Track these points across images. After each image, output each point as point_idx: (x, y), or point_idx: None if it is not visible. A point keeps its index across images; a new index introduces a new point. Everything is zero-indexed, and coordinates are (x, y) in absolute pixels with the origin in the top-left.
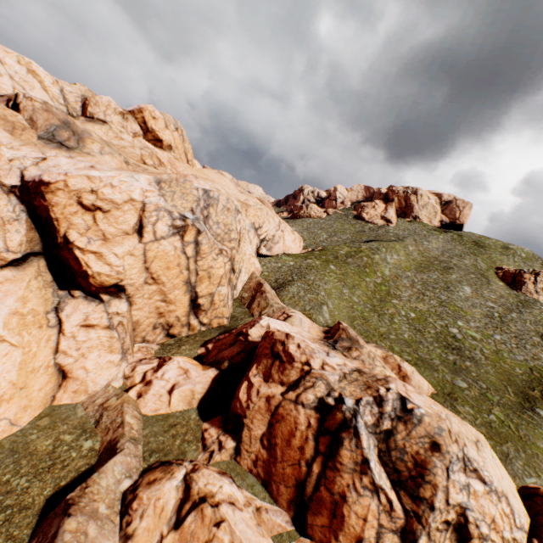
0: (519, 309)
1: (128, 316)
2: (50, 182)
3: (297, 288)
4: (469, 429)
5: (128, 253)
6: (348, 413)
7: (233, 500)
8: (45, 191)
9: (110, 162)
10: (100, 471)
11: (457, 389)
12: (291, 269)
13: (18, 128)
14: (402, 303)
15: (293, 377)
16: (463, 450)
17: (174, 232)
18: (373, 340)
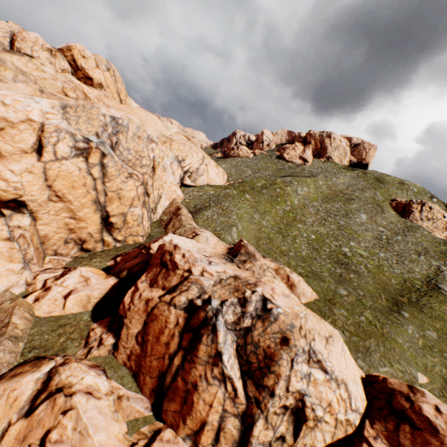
0: (405, 232)
1: (32, 229)
2: None
3: (211, 213)
4: (325, 327)
5: (26, 170)
6: (210, 312)
7: (92, 390)
8: None
9: (23, 89)
10: None
11: (338, 296)
12: (210, 197)
13: None
14: (306, 227)
15: (174, 283)
16: (310, 344)
17: (77, 154)
18: (274, 256)
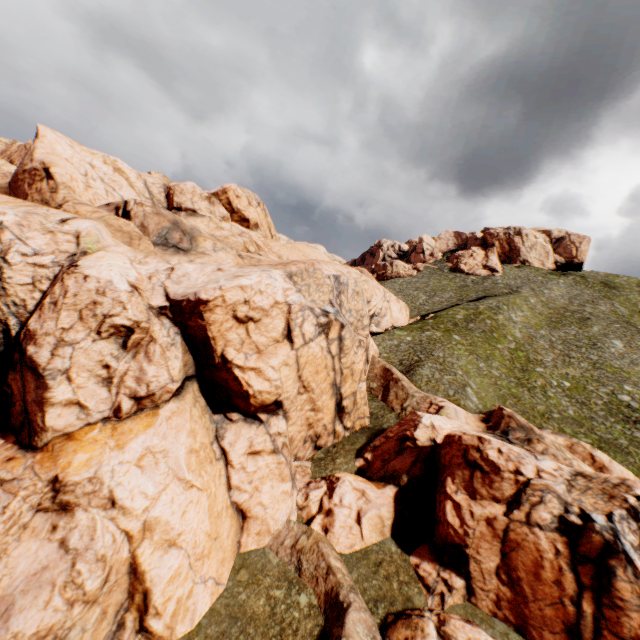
0: None
1: (287, 434)
2: (208, 300)
3: (429, 370)
4: None
5: (283, 363)
6: (606, 534)
7: None
8: (203, 310)
9: (226, 259)
10: (346, 635)
11: None
12: (411, 346)
13: (134, 238)
14: (548, 370)
15: (509, 491)
16: None
17: (319, 331)
18: (537, 423)
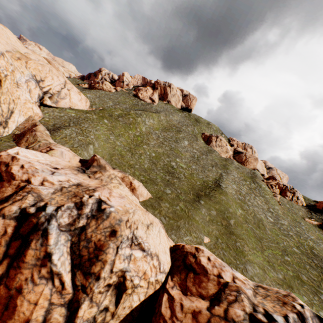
0: (207, 153)
1: None
2: None
3: (70, 132)
4: (149, 217)
5: None
6: (43, 218)
7: None
8: None
9: None
10: None
11: (165, 194)
12: (71, 118)
13: None
14: (149, 147)
15: (8, 193)
16: (134, 232)
17: None
18: (123, 168)
